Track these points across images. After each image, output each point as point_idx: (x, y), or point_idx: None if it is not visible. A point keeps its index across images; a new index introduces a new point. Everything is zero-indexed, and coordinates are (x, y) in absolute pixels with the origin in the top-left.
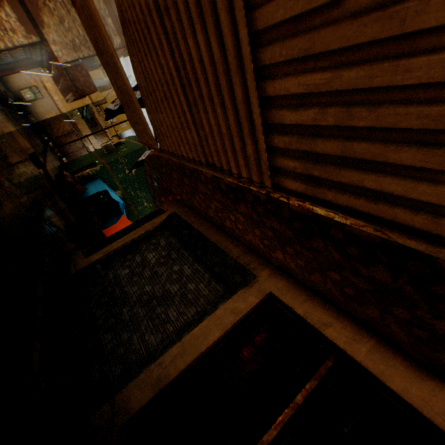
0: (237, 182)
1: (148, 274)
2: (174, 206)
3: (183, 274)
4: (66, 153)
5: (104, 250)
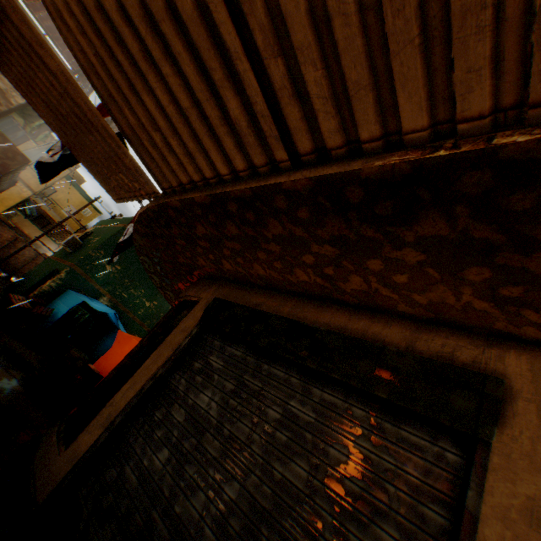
0: (421, 154)
1: (215, 447)
2: (208, 288)
3: (298, 424)
4: (14, 270)
5: (102, 418)
